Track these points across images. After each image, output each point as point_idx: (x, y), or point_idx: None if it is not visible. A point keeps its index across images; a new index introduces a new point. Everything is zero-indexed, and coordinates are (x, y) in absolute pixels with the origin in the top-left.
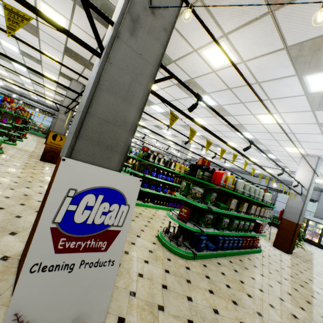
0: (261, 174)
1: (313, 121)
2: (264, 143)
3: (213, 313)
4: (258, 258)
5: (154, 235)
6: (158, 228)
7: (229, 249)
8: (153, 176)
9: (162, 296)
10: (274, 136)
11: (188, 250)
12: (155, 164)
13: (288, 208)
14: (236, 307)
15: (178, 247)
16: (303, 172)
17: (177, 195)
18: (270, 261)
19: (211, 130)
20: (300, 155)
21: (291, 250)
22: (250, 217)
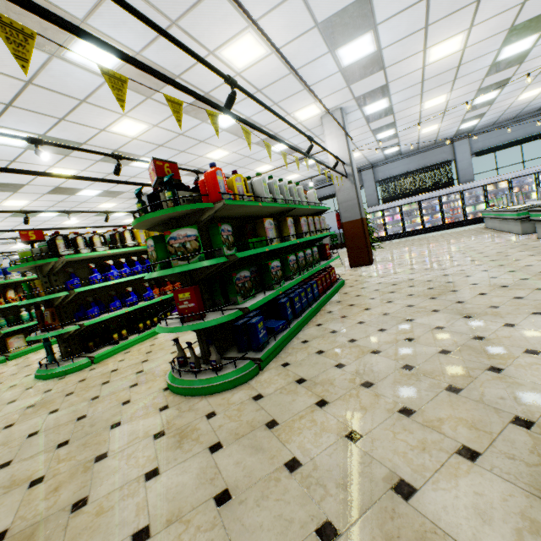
0: (283, 152)
1: (310, 23)
2: (264, 122)
3: (351, 446)
4: (347, 293)
5: (160, 390)
6: (167, 370)
7: (307, 308)
8: (99, 283)
9: (225, 537)
10: (269, 95)
11: (241, 363)
12: (82, 255)
13: (342, 205)
14: (375, 391)
15: (220, 373)
16: (333, 142)
17: (150, 276)
18: (362, 285)
19: (168, 141)
20: (318, 120)
21: (371, 258)
22: (307, 238)
